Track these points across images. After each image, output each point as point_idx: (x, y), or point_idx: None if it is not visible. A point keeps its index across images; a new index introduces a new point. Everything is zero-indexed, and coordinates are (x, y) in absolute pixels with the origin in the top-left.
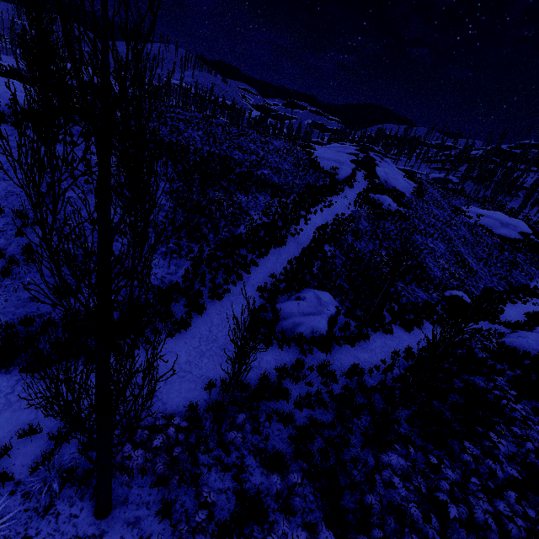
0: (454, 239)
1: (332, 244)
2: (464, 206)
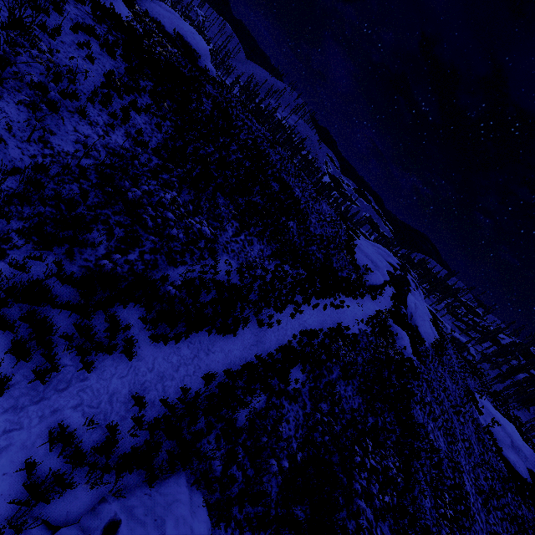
0: (458, 438)
1: (307, 368)
2: (478, 393)
